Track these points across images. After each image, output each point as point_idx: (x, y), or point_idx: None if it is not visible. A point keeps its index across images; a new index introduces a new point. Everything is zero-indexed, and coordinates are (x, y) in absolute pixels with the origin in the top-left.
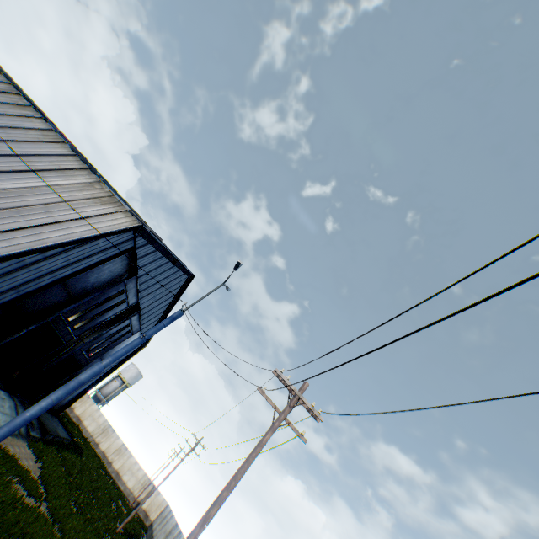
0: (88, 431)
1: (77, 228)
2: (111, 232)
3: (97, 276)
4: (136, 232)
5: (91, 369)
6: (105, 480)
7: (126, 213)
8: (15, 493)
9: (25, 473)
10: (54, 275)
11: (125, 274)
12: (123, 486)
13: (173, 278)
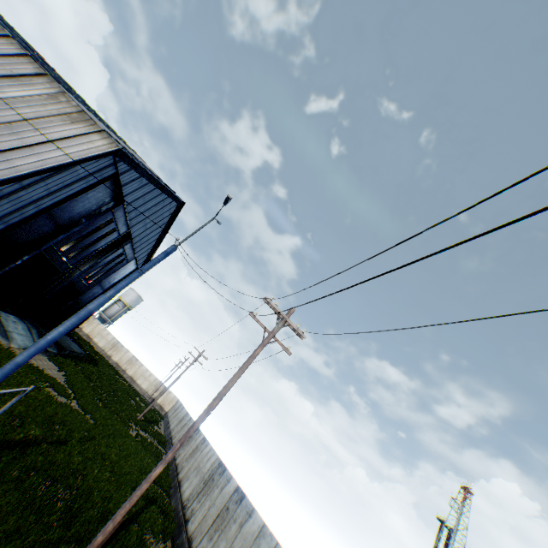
0: (99, 347)
1: (50, 153)
2: (89, 157)
3: (82, 205)
4: (117, 156)
5: (97, 300)
6: (122, 384)
7: (102, 134)
8: (49, 395)
9: (52, 380)
10: (37, 206)
11: (112, 203)
12: (138, 388)
13: (162, 205)
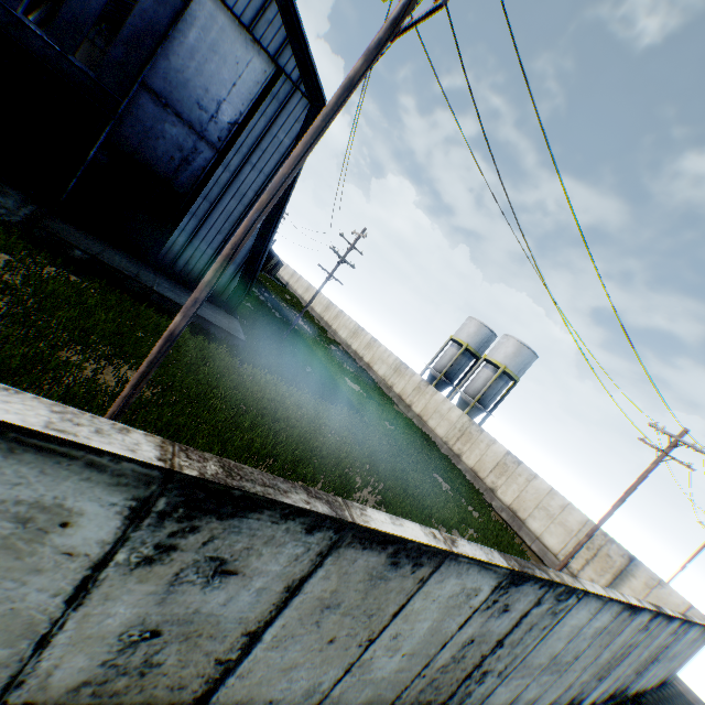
0: (436, 437)
1: None
2: None
3: None
4: None
5: None
6: (401, 473)
7: None
8: None
9: None
10: None
11: None
12: (534, 544)
13: None
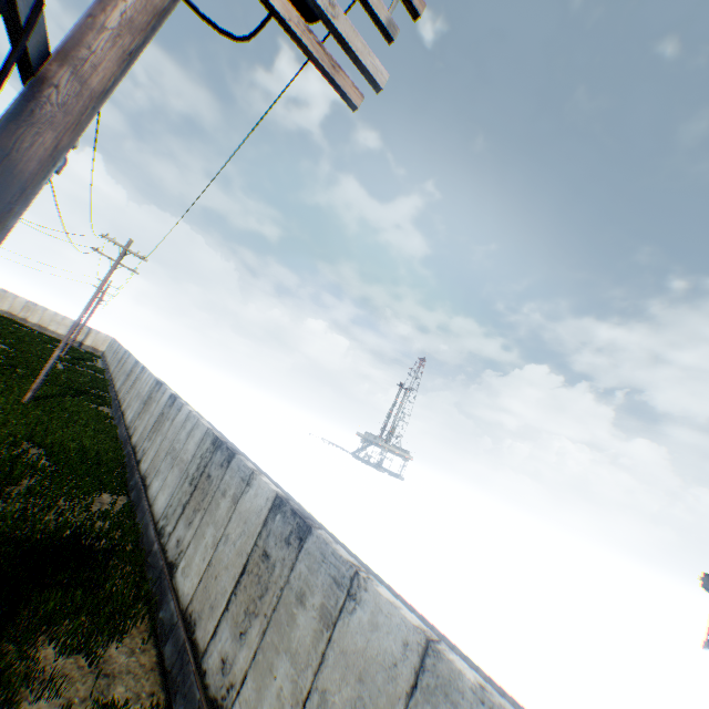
0: None
1: None
2: None
3: None
4: None
5: None
6: (29, 332)
7: None
8: None
9: None
10: None
11: None
12: (56, 335)
13: None
